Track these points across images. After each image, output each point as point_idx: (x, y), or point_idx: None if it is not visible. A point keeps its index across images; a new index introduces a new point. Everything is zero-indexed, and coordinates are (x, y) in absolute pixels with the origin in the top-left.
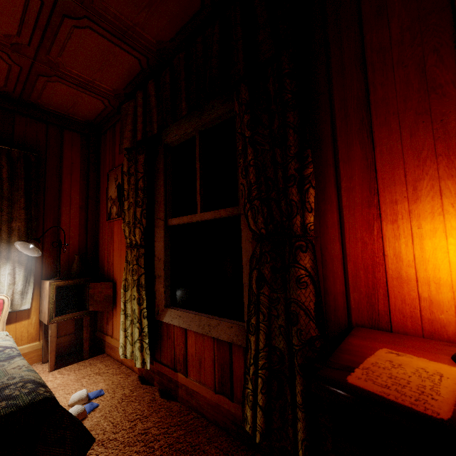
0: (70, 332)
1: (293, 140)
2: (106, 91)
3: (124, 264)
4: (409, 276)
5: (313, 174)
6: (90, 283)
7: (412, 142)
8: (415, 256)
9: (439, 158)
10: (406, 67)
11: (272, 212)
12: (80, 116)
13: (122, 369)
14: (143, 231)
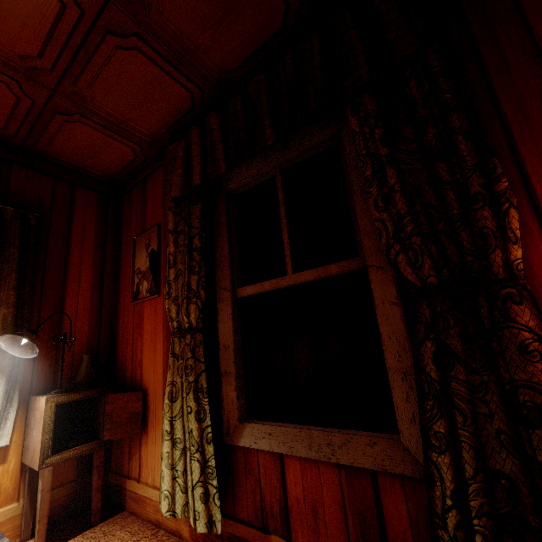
0: (68, 479)
1: (466, 148)
2: (141, 135)
3: (161, 362)
4: None
5: (511, 190)
6: (106, 396)
7: None
8: None
9: None
10: None
11: (445, 251)
12: (99, 170)
13: (160, 537)
14: (201, 307)
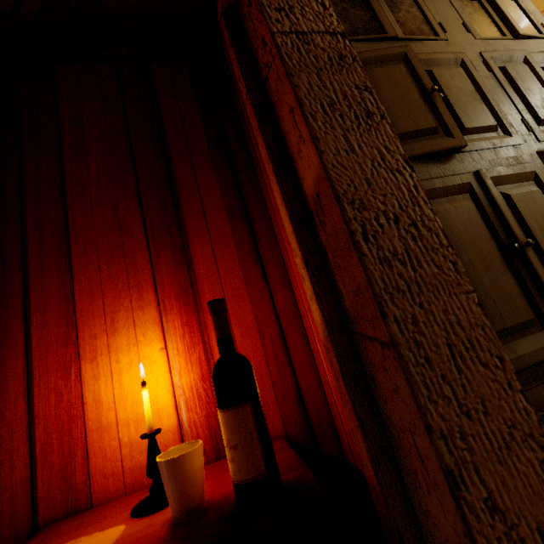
0: None
1: None
2: None
3: None
4: (110, 421)
5: None
6: None
7: (109, 274)
8: (115, 396)
9: (132, 290)
10: (103, 205)
11: None
12: None
13: None
14: None
